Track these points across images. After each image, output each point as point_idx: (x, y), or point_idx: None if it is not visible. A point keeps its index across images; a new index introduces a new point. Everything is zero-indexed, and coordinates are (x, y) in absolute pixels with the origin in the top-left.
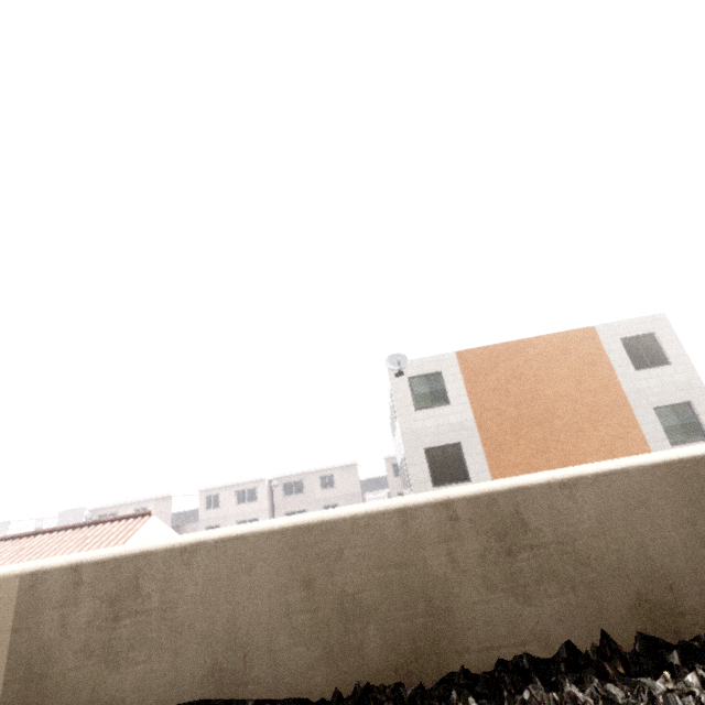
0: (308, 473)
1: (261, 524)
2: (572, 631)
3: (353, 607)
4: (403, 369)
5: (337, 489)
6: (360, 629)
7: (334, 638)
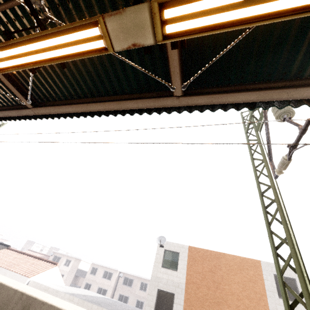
0: (137, 277)
1: (0, 279)
2: None
3: None
4: (164, 244)
5: (146, 293)
6: None
7: None
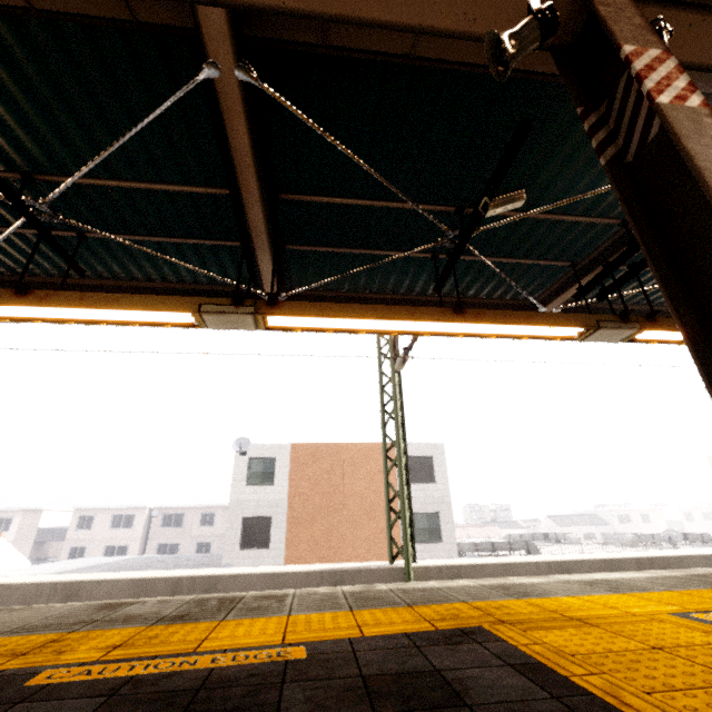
0: (192, 508)
1: None
2: None
3: None
4: (248, 450)
5: (215, 528)
6: None
7: None
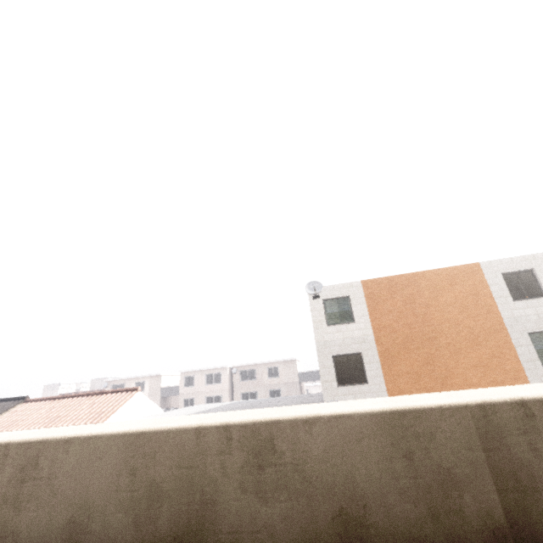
0: (259, 364)
1: (119, 428)
2: (290, 528)
3: (156, 492)
4: (319, 293)
5: (280, 378)
6: (158, 507)
7: (142, 511)
